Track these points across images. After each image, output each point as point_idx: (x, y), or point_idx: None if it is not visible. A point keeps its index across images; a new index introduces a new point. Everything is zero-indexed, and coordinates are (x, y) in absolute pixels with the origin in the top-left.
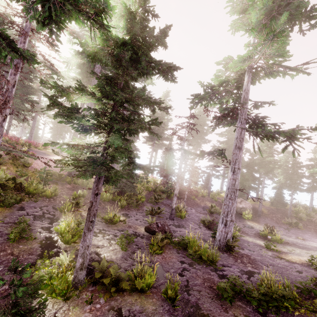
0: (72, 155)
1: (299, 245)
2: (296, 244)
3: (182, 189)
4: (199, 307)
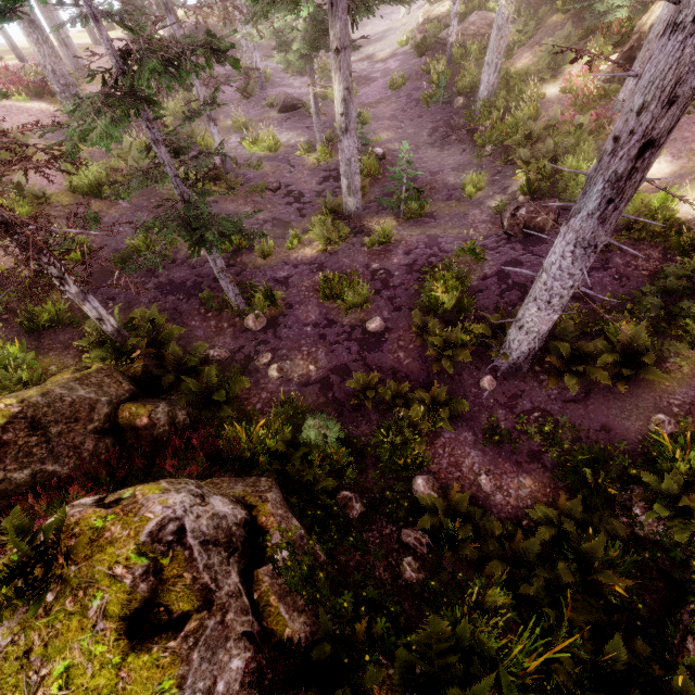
0: (304, 49)
1: (373, 39)
2: (371, 40)
3: (192, 30)
4: (377, 117)
